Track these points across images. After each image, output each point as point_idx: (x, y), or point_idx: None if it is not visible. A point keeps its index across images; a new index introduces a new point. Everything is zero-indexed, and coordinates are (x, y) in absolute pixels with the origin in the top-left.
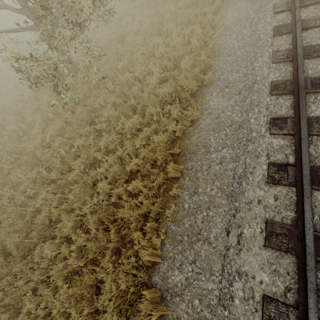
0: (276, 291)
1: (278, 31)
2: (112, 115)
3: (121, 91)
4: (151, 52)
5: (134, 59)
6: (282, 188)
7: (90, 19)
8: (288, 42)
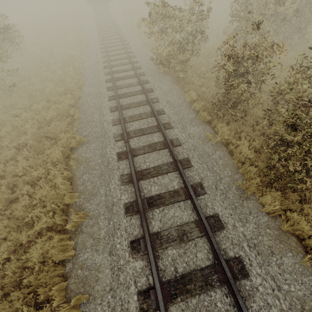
0: (115, 118)
1: (105, 67)
2: (26, 105)
3: (27, 97)
4: (44, 78)
5: (32, 82)
6: (113, 101)
7: (3, 54)
8: (109, 70)
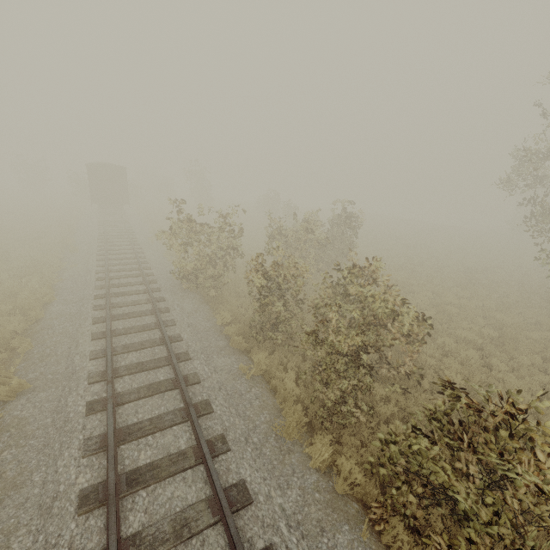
0: (97, 349)
1: (98, 279)
2: None
3: None
4: None
5: None
6: (100, 324)
7: None
8: (104, 283)
